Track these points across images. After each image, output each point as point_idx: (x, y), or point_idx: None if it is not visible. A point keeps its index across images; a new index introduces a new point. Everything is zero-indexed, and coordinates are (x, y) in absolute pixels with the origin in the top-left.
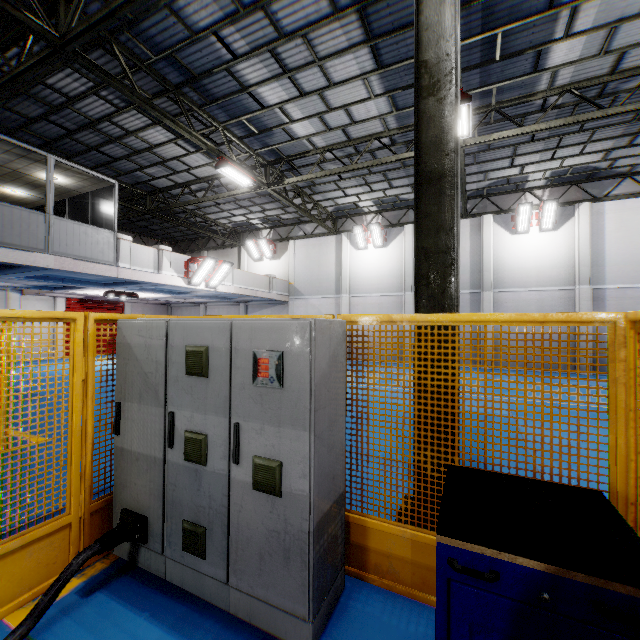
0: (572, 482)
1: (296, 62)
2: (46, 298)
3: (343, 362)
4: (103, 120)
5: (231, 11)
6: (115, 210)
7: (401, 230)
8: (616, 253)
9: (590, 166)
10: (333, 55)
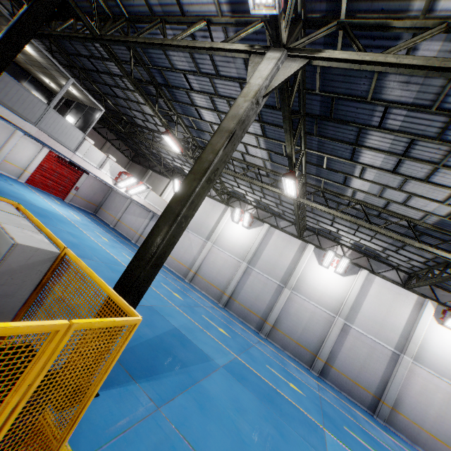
0: (180, 414)
1: (222, 109)
2: (38, 144)
3: (43, 271)
4: (117, 76)
5: (194, 70)
6: (93, 123)
7: (262, 224)
8: (368, 310)
9: (376, 251)
10: None
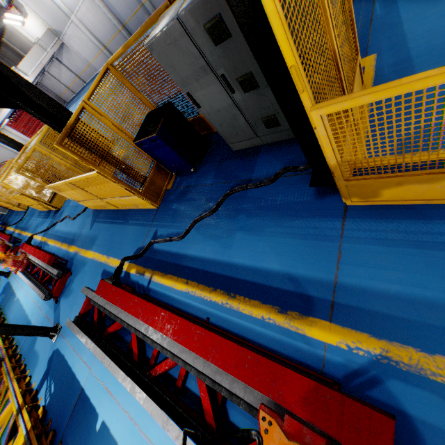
0: None
1: None
2: (4, 132)
3: None
4: None
5: None
6: None
7: None
8: None
9: None
10: None
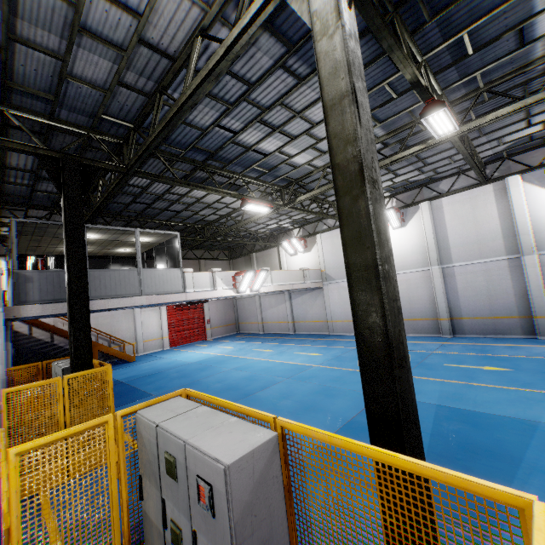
0: None
1: (281, 120)
2: (155, 308)
3: (277, 473)
4: (165, 193)
5: (224, 109)
6: (179, 253)
7: (417, 208)
8: None
9: None
10: (308, 107)
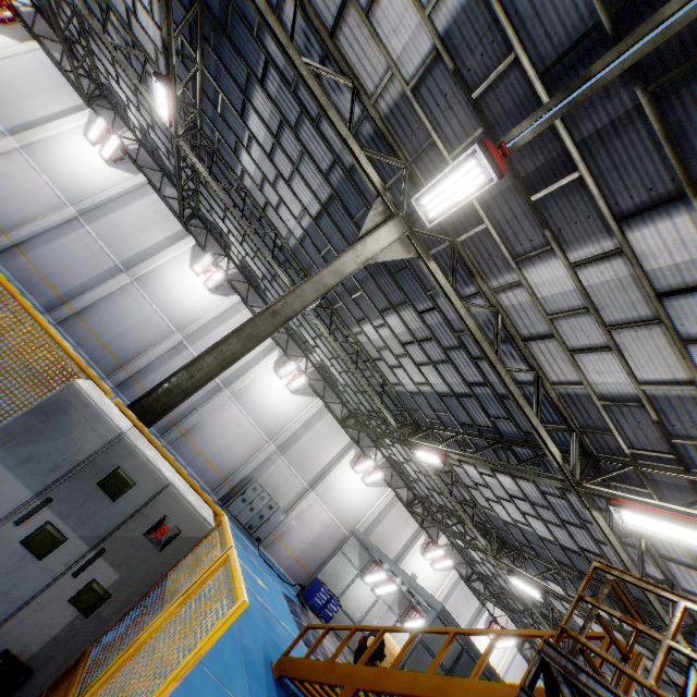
0: None
1: None
2: None
3: None
4: None
5: None
6: None
7: (136, 173)
8: (218, 338)
9: (258, 279)
10: None
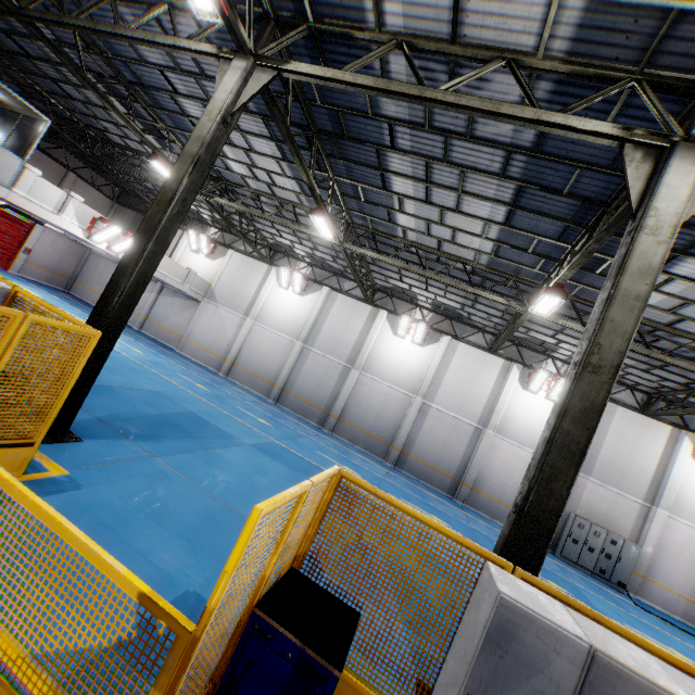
0: (181, 463)
1: None
2: None
3: None
4: (63, 66)
5: (173, 65)
6: (36, 143)
7: (320, 289)
8: (450, 383)
9: (456, 310)
10: (250, 133)
